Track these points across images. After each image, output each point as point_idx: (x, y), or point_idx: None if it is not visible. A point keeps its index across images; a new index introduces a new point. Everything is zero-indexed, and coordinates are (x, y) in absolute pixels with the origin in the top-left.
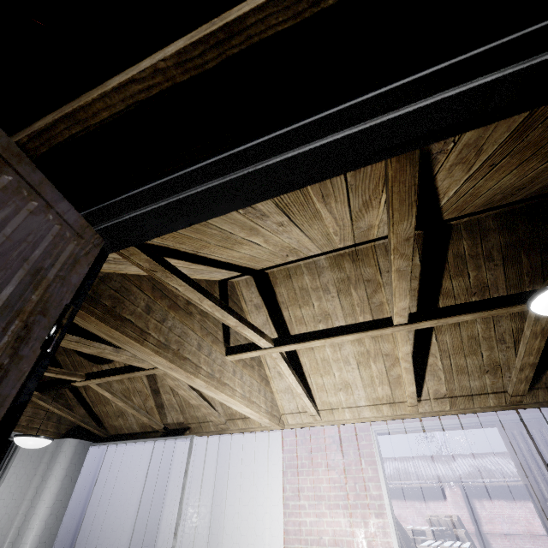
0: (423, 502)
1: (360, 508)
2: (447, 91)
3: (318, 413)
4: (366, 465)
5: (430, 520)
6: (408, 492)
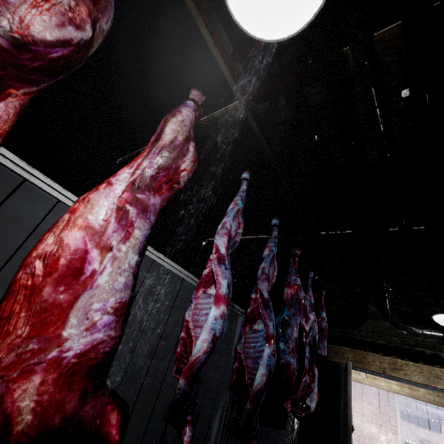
0: (419, 426)
1: (384, 427)
2: (439, 391)
3: (366, 378)
4: (390, 410)
5: (422, 441)
6: (406, 415)
